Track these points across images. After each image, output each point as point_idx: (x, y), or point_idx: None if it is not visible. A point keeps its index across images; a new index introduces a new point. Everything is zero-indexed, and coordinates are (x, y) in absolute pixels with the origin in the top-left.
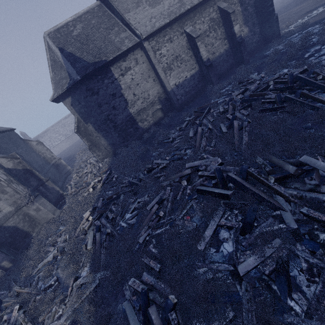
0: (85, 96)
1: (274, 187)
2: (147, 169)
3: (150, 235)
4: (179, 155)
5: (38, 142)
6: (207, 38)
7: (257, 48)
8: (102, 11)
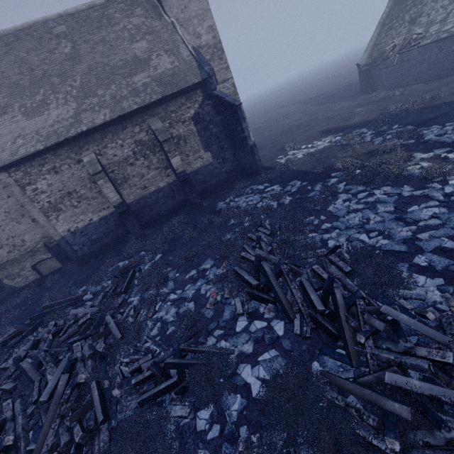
0: None
1: None
2: None
3: None
4: None
5: None
6: (132, 167)
7: (231, 180)
8: None
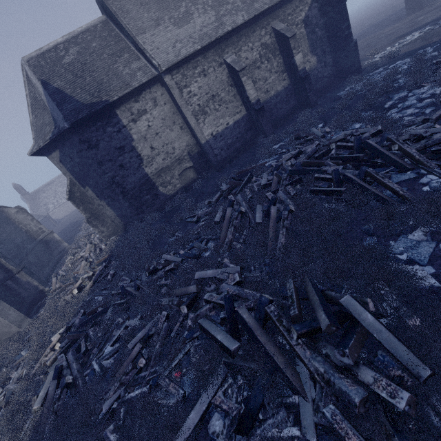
0: (79, 150)
1: (296, 349)
2: (153, 266)
3: (121, 399)
4: (197, 249)
5: (19, 209)
6: (258, 70)
7: (330, 85)
8: (107, 30)
